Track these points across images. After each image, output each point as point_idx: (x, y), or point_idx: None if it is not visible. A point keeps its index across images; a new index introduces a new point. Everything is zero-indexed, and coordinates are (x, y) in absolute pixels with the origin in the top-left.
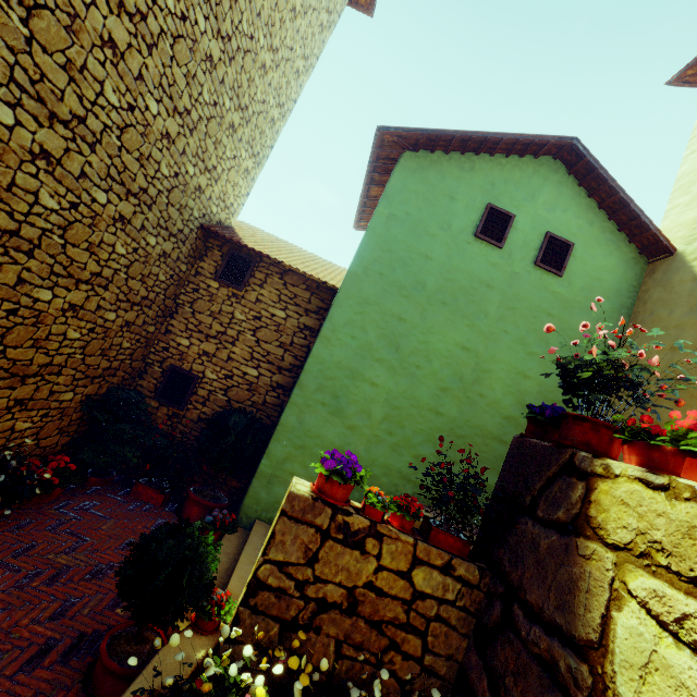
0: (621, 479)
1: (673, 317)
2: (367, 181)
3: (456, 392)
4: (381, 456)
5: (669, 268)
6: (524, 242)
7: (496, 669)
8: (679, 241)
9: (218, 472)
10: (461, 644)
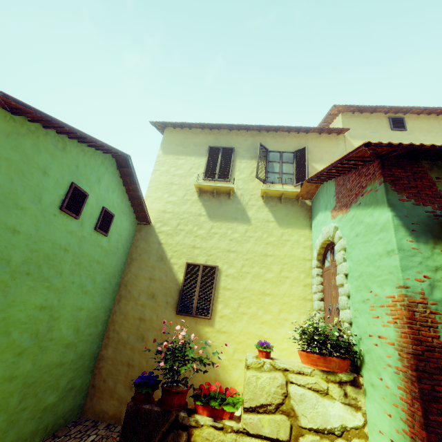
0: (204, 427)
1: (150, 261)
2: None
3: (32, 349)
4: None
5: (148, 232)
6: (91, 213)
7: None
8: (152, 218)
9: None
10: None
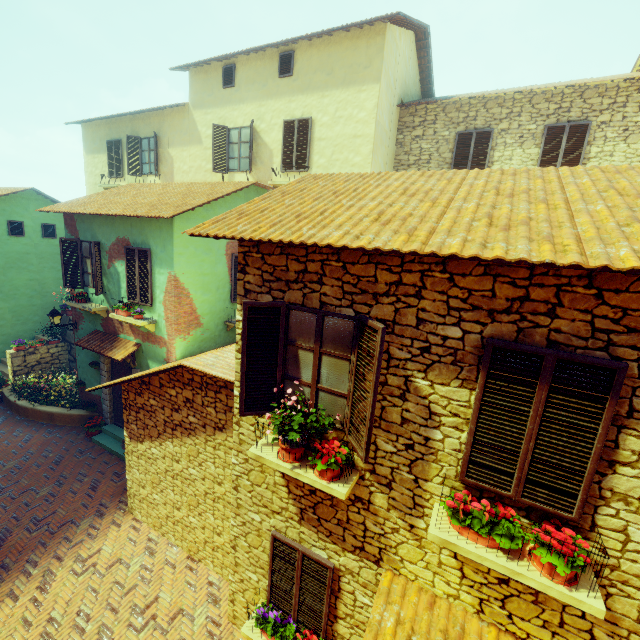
0: None
1: None
2: None
3: (37, 296)
4: (20, 329)
5: None
6: (34, 230)
7: (73, 355)
8: None
9: None
10: (67, 356)
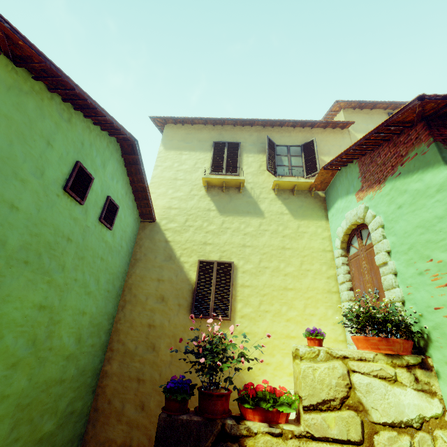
0: (259, 435)
1: (157, 260)
2: None
3: (28, 359)
4: None
5: (153, 229)
6: (96, 201)
7: None
8: (157, 215)
9: None
10: None
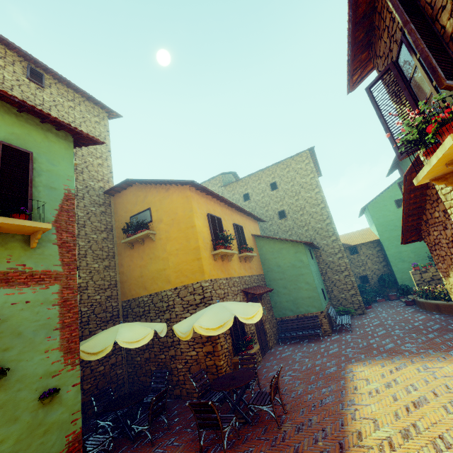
0: None
1: None
2: (360, 212)
3: None
4: (421, 263)
5: None
6: None
7: None
8: None
9: (390, 287)
10: None
